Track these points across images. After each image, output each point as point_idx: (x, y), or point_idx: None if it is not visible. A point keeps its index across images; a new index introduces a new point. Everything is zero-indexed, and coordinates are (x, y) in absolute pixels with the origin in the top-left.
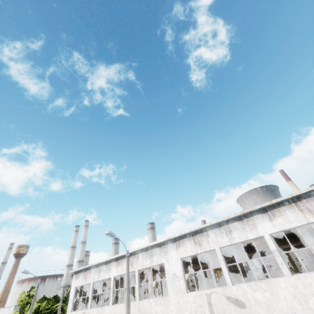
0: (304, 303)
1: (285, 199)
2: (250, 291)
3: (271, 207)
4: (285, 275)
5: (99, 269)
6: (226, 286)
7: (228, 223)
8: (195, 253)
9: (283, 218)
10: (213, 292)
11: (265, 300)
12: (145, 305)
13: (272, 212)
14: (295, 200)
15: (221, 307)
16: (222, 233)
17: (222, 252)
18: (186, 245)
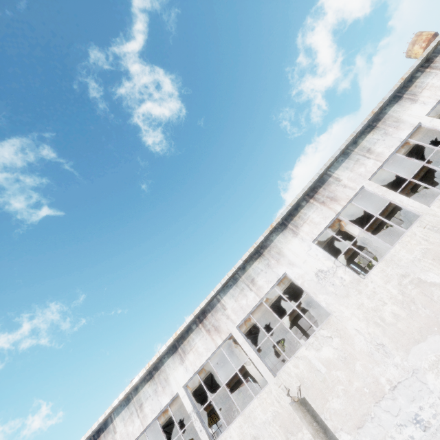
0: None
1: (191, 322)
2: None
3: (181, 340)
4: None
5: None
6: None
7: (137, 391)
8: None
9: (194, 352)
10: None
11: None
12: None
13: (182, 348)
14: (201, 318)
15: None
16: (132, 415)
17: None
18: None
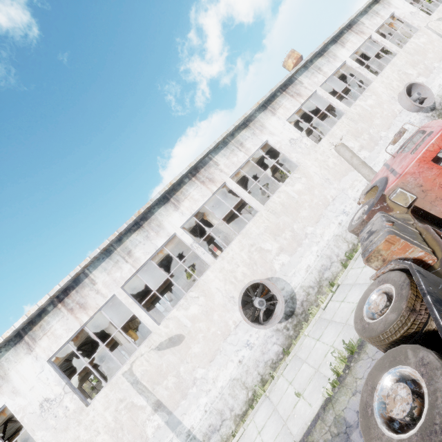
0: (234, 279)
1: (184, 175)
2: (183, 313)
3: (172, 192)
4: (210, 265)
5: None
6: (151, 334)
7: (122, 242)
8: (78, 329)
9: (189, 200)
10: (134, 360)
11: (202, 308)
12: None
13: (175, 198)
14: (194, 173)
15: (154, 369)
16: (118, 263)
17: (127, 292)
18: (52, 328)
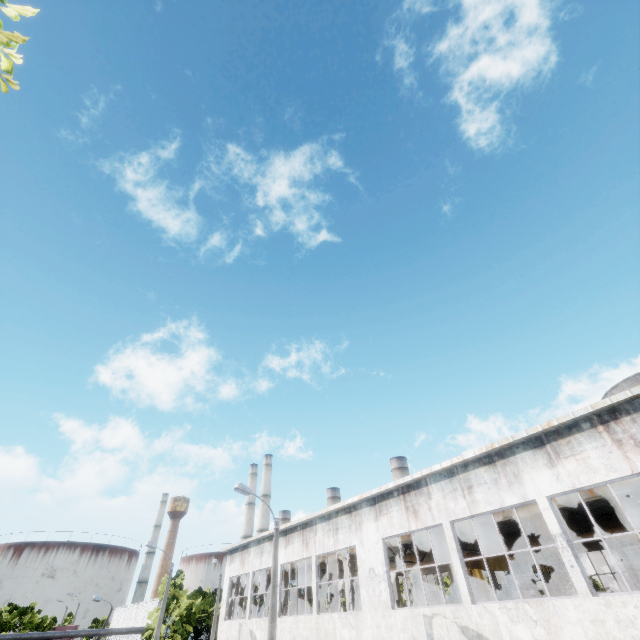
0: None
1: (581, 417)
2: (506, 621)
3: (553, 435)
4: (579, 594)
5: (261, 548)
6: (462, 605)
7: (466, 469)
8: (406, 531)
9: (578, 461)
10: (436, 613)
11: None
12: (326, 624)
13: (553, 447)
14: (605, 418)
15: None
16: (455, 491)
17: (455, 532)
18: (391, 513)
